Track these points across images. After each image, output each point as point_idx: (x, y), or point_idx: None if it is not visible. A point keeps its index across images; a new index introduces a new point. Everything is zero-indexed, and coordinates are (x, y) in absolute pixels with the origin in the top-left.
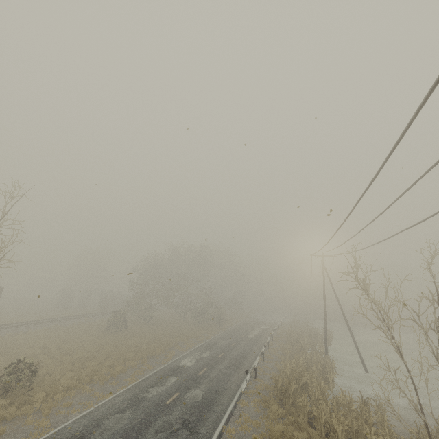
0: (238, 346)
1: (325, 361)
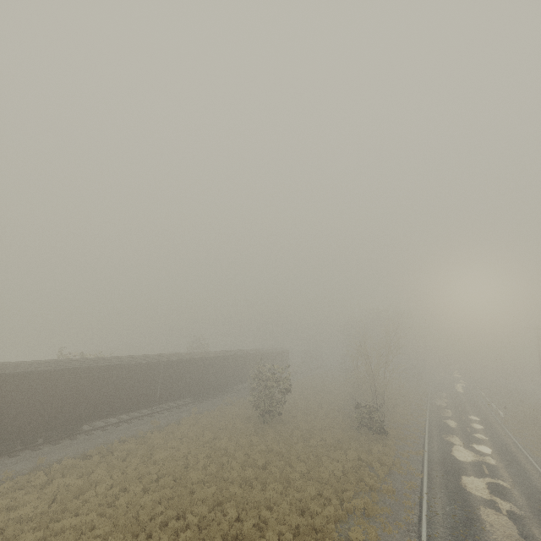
0: (460, 397)
1: None
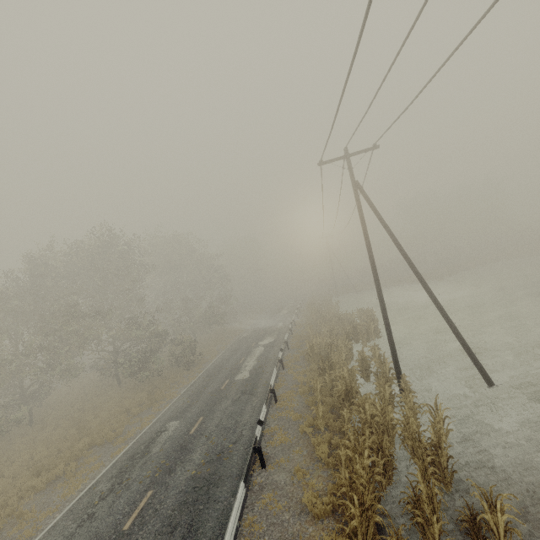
0: (206, 427)
1: (414, 407)
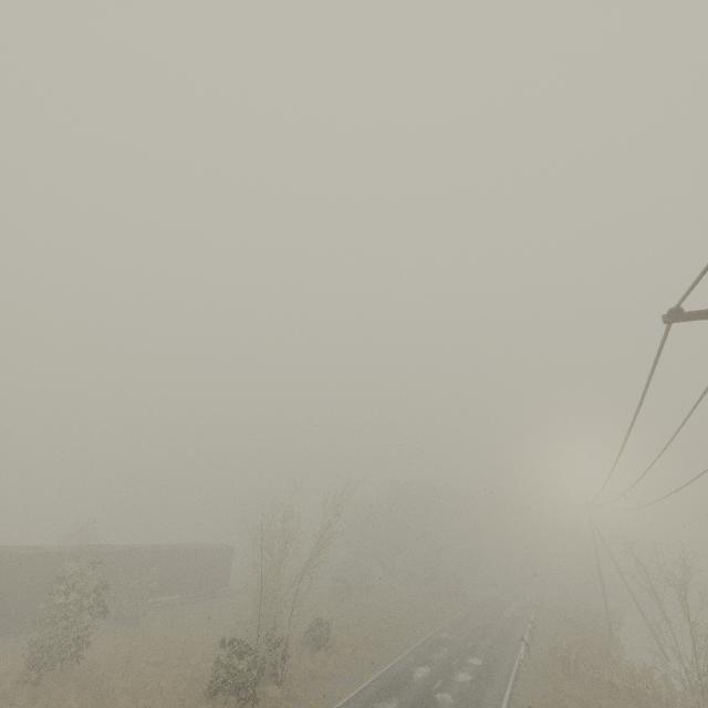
0: (495, 624)
1: (609, 642)
